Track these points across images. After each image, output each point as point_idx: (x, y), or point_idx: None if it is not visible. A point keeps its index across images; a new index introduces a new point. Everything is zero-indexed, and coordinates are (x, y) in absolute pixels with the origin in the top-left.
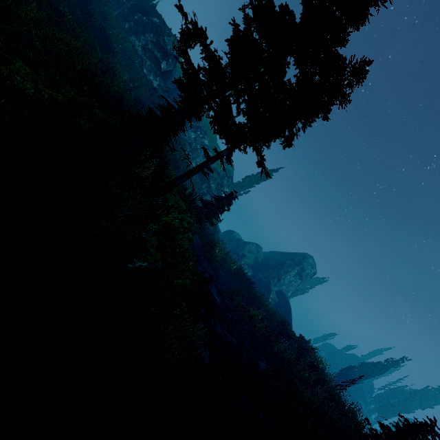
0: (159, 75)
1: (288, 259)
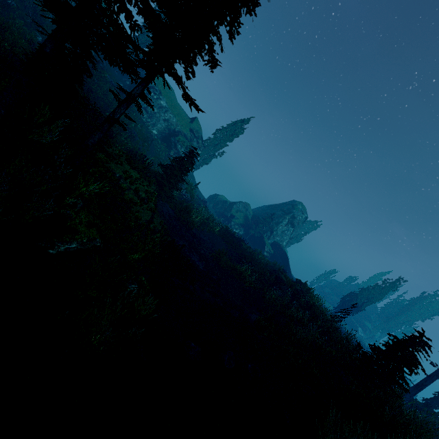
0: None
1: (277, 210)
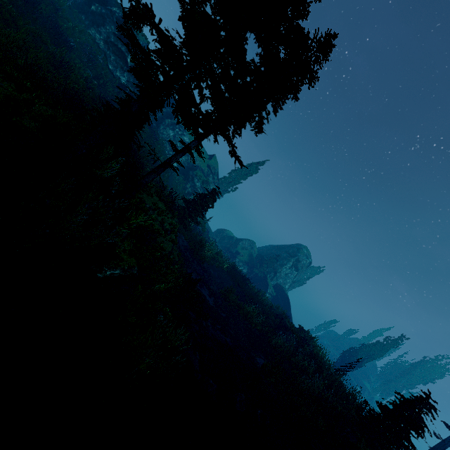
0: (126, 70)
1: (282, 252)
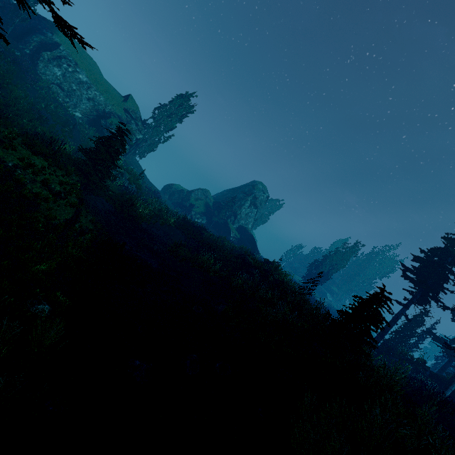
0: None
1: (238, 193)
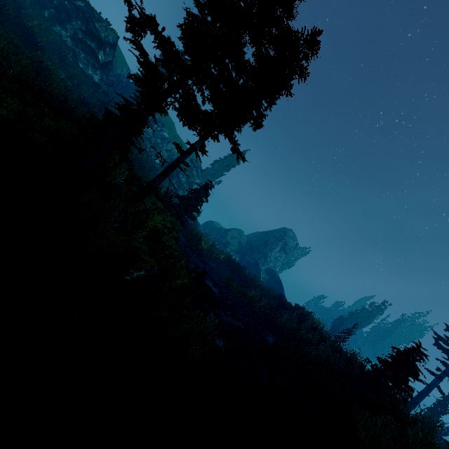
0: (98, 68)
1: (270, 237)
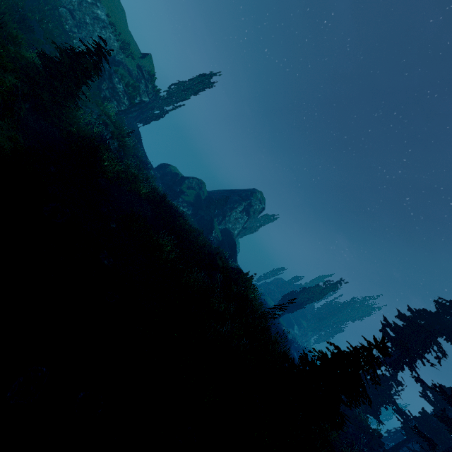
0: None
1: (235, 195)
